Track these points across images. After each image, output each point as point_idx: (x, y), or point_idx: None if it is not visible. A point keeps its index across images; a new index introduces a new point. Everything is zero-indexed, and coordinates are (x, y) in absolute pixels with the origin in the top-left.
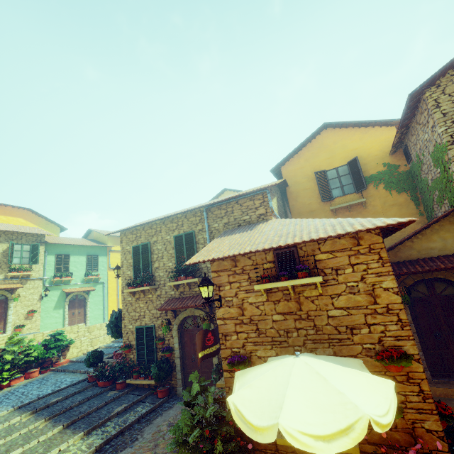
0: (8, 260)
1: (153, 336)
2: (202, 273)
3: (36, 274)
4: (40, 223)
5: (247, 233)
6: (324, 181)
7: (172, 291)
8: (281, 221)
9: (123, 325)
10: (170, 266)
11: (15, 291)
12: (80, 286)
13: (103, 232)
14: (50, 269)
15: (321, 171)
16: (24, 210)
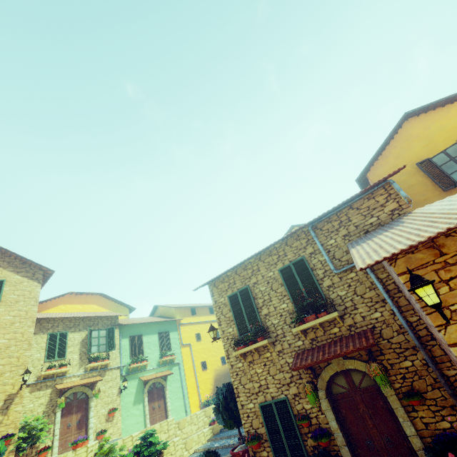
0: (87, 349)
1: (290, 415)
2: (335, 306)
3: (113, 362)
4: (110, 306)
5: (405, 224)
6: (434, 169)
7: (297, 342)
8: (443, 200)
9: (239, 404)
10: (284, 308)
11: (95, 385)
12: (156, 371)
13: (169, 305)
14: (126, 355)
15: (424, 160)
16: (96, 296)
